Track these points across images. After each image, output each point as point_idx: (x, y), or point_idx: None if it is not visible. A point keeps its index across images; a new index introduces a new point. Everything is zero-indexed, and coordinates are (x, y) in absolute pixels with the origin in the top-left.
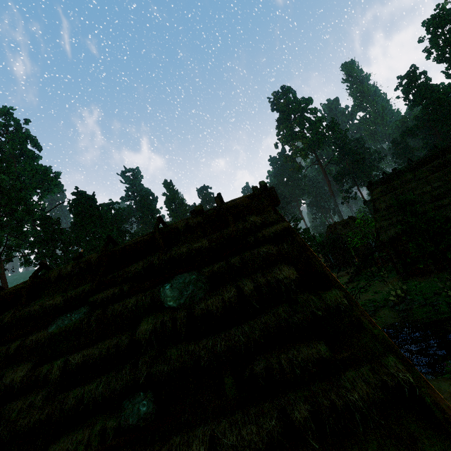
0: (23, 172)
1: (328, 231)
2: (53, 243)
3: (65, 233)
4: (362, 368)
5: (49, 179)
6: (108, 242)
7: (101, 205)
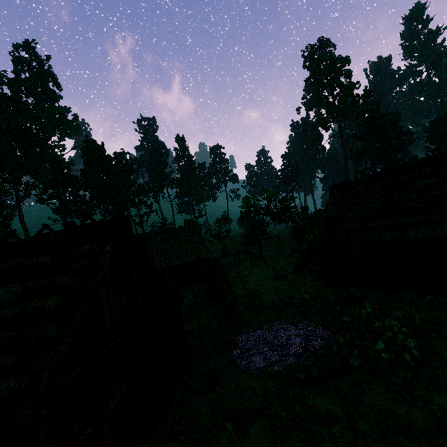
0: (41, 114)
1: (312, 216)
2: (63, 187)
3: (73, 179)
4: (17, 376)
5: (65, 122)
6: (10, 236)
7: (108, 155)
